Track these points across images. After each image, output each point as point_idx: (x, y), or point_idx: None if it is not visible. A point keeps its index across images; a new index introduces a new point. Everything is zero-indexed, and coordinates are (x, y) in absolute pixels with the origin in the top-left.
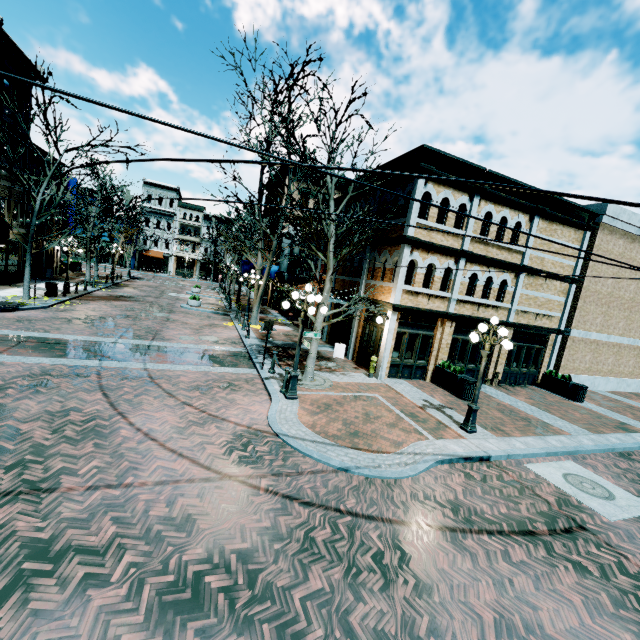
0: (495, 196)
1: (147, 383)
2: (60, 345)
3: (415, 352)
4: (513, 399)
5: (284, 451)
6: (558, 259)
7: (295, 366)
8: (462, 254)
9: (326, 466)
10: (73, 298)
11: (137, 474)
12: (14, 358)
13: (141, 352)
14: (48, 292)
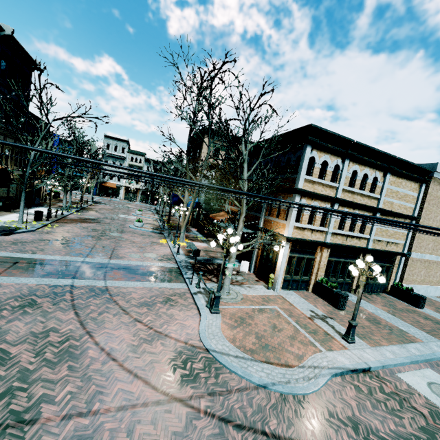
0: (360, 159)
1: (107, 300)
2: (43, 265)
3: (301, 270)
4: (373, 307)
5: (215, 367)
6: (403, 203)
7: (218, 289)
8: (336, 200)
9: (248, 382)
10: (53, 221)
11: (102, 399)
12: (9, 279)
13: (102, 270)
14: (36, 218)
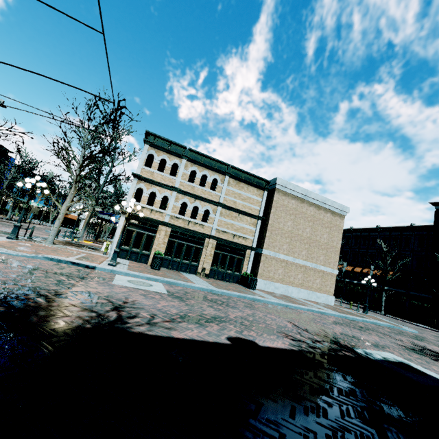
0: (197, 162)
1: None
2: None
3: (141, 244)
4: (197, 278)
5: None
6: (247, 204)
7: (19, 220)
8: (173, 189)
9: None
10: None
11: None
12: None
13: None
14: None
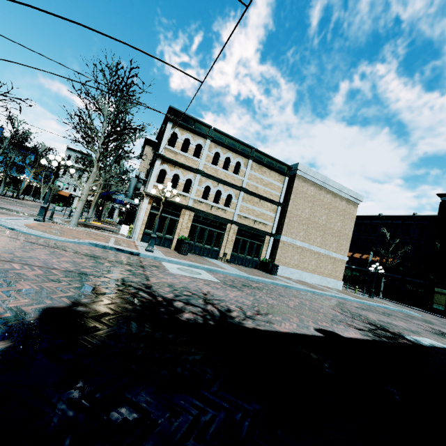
0: (221, 144)
1: None
2: None
3: (164, 228)
4: (222, 263)
5: None
6: (268, 189)
7: (45, 201)
8: (197, 172)
9: (3, 227)
10: None
11: None
12: None
13: None
14: None
